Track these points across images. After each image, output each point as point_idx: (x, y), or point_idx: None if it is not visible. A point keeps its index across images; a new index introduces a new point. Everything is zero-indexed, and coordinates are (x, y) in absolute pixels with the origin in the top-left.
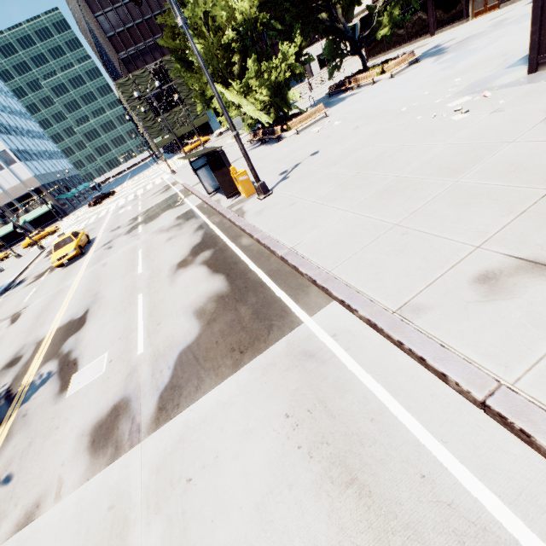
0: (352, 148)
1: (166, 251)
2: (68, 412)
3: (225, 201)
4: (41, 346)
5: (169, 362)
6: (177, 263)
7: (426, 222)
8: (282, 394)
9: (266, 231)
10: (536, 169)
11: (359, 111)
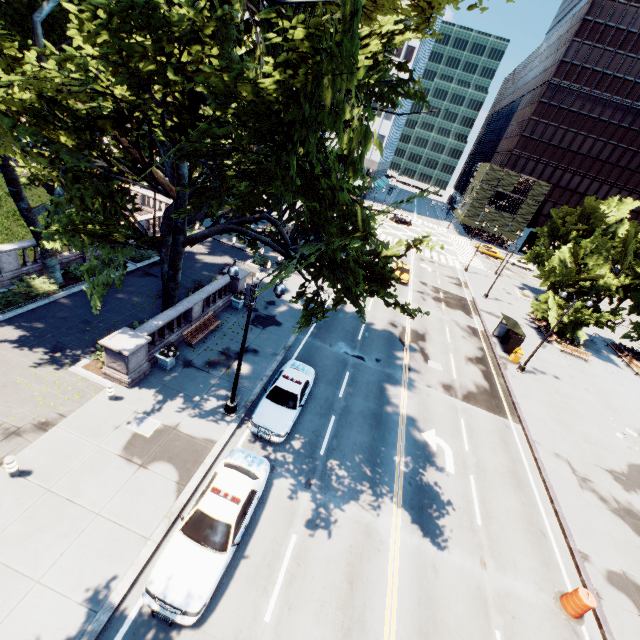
0: (573, 396)
1: (462, 343)
2: (431, 371)
3: (499, 350)
4: (406, 331)
5: (466, 390)
6: (468, 357)
7: (561, 438)
8: (497, 425)
9: (512, 387)
10: (601, 461)
11: (601, 382)
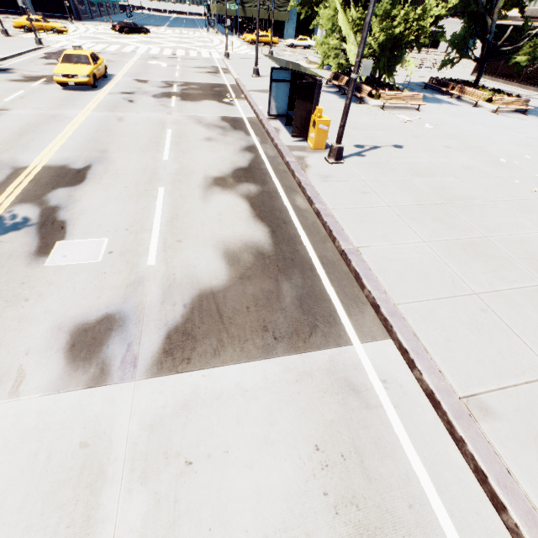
0: (441, 168)
1: (203, 152)
2: (44, 287)
3: (286, 137)
4: (19, 176)
5: (185, 298)
6: (214, 176)
7: (509, 312)
8: (316, 418)
9: (330, 207)
10: None
11: (454, 128)
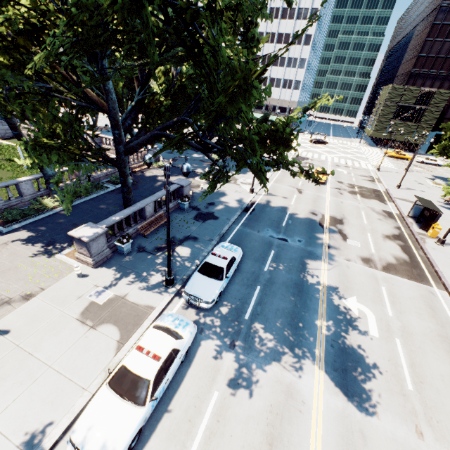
0: None
1: (378, 224)
2: (350, 247)
3: (416, 227)
4: (325, 217)
5: (385, 262)
6: (385, 235)
7: None
8: (421, 292)
9: (433, 258)
10: None
11: None
